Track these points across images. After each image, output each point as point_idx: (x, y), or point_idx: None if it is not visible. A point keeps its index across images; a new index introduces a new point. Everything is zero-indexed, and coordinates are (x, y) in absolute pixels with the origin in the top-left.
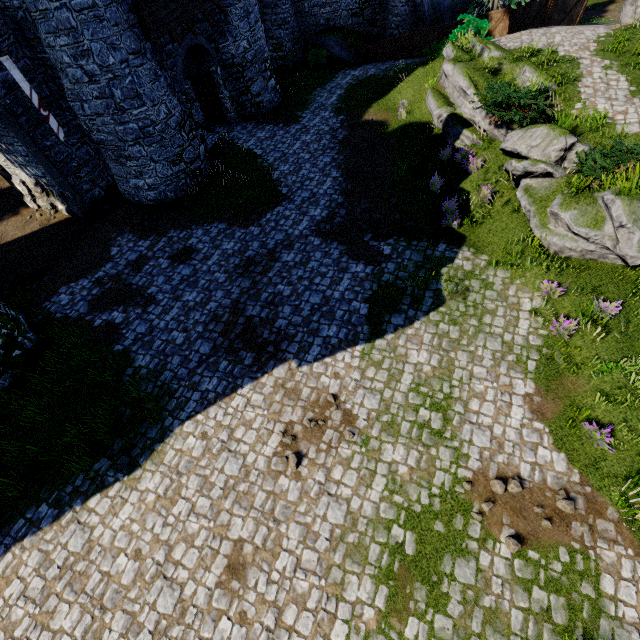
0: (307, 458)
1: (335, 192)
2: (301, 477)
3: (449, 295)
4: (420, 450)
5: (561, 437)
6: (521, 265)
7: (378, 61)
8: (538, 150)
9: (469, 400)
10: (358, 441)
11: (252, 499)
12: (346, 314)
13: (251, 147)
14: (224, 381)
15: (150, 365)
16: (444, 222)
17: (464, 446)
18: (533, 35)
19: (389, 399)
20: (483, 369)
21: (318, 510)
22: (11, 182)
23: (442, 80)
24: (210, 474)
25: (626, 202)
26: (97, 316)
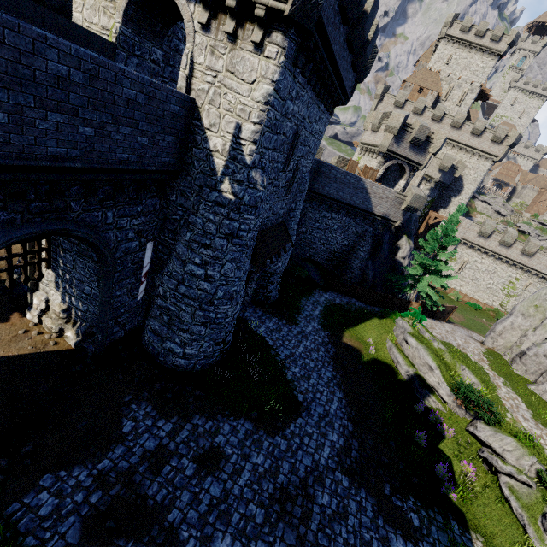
0: None
1: (344, 416)
2: None
3: None
4: None
5: None
6: None
7: (338, 292)
8: (512, 456)
9: None
10: None
11: None
12: None
13: (263, 334)
14: None
15: None
16: (443, 489)
17: None
18: (441, 329)
19: None
20: None
21: None
22: (32, 293)
23: (399, 339)
24: None
25: None
26: None
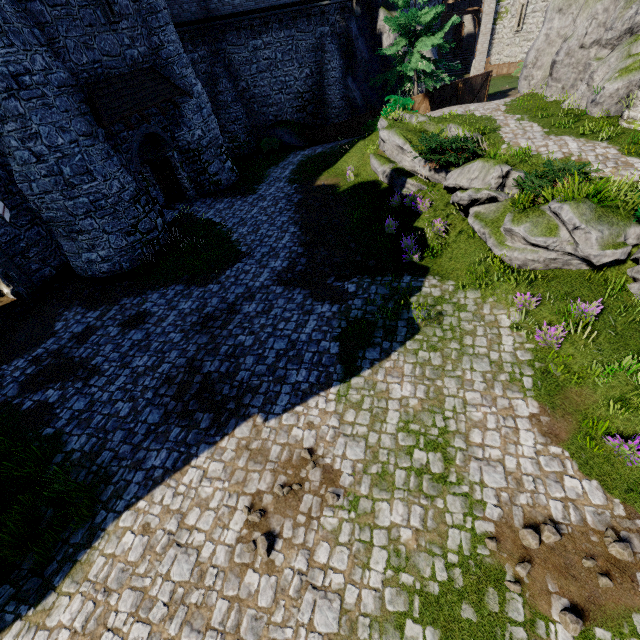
0: (281, 539)
1: (294, 244)
2: (275, 568)
3: (423, 322)
4: (423, 504)
5: (586, 460)
6: (489, 283)
7: (324, 143)
8: (478, 181)
9: (469, 432)
10: (345, 504)
11: (208, 614)
12: (315, 355)
13: (210, 217)
14: (175, 452)
15: (85, 447)
16: (405, 257)
17: (475, 490)
18: (451, 108)
19: (376, 444)
20: (476, 394)
21: (301, 615)
22: None
23: (381, 146)
24: (150, 584)
25: (573, 205)
26: (27, 398)
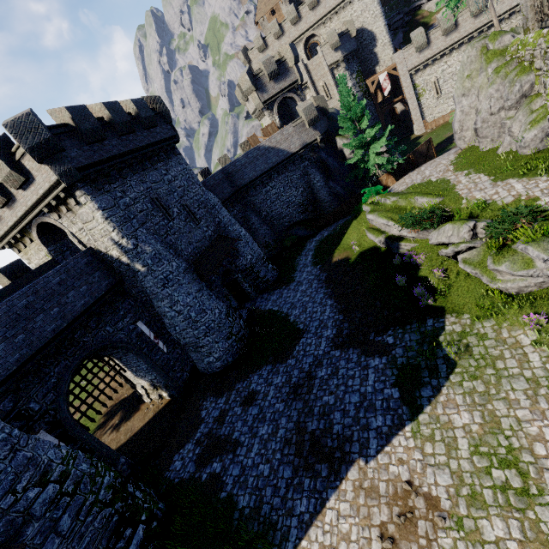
0: None
1: (335, 314)
2: None
3: (456, 356)
4: (517, 517)
5: None
6: (498, 312)
7: (327, 226)
8: (454, 237)
9: (531, 446)
10: (452, 525)
11: None
12: (383, 402)
13: (270, 307)
14: (312, 498)
15: (250, 503)
16: (421, 303)
17: None
18: (411, 177)
19: (458, 469)
20: (525, 410)
21: None
22: (136, 389)
23: (370, 222)
24: None
25: (534, 246)
26: (203, 471)
